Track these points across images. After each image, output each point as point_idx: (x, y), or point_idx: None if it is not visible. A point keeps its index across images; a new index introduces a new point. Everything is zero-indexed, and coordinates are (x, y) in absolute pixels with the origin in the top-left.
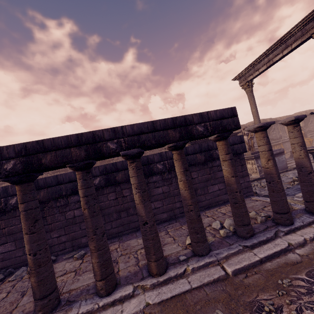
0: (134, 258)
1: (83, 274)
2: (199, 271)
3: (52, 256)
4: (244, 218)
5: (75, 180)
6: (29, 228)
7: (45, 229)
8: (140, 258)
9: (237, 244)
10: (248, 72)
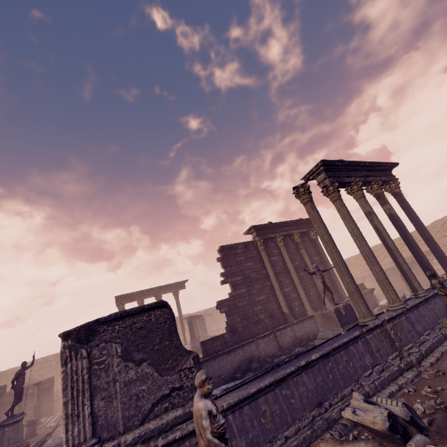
0: None
1: None
2: None
3: None
4: None
5: None
6: None
7: None
8: None
9: None
10: None
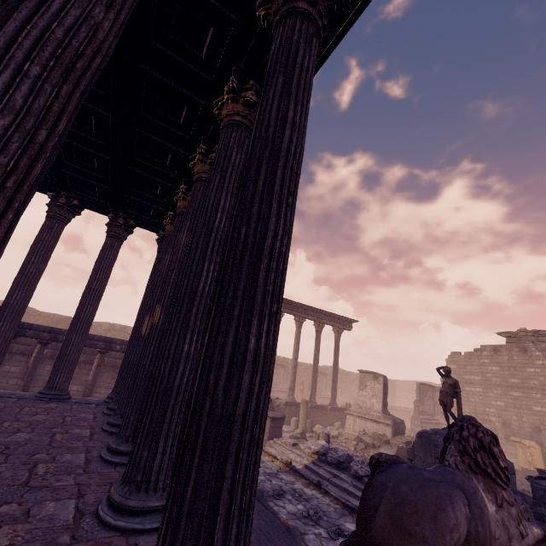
0: None
1: None
2: None
3: None
4: None
5: (29, 345)
6: None
7: None
8: None
9: None
10: None
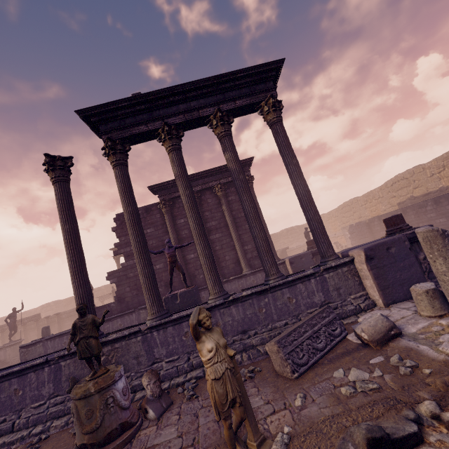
0: None
1: None
2: None
3: None
4: None
5: None
6: None
7: None
8: None
9: None
10: None
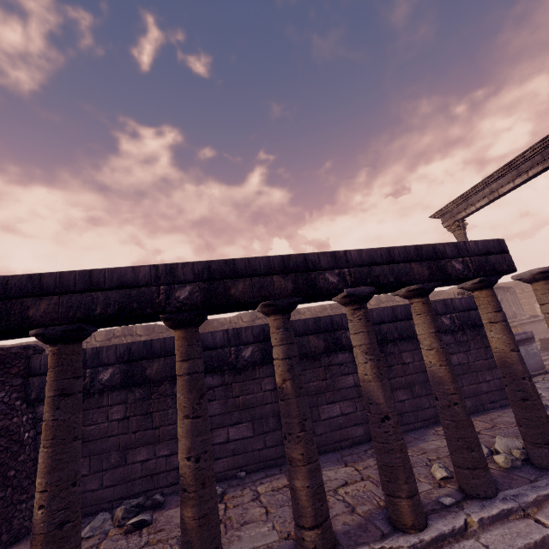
0: (338, 502)
1: (243, 527)
2: (494, 527)
3: (158, 495)
4: (546, 428)
5: (213, 348)
6: (192, 407)
7: (148, 437)
8: (351, 501)
9: (545, 479)
10: (458, 207)
